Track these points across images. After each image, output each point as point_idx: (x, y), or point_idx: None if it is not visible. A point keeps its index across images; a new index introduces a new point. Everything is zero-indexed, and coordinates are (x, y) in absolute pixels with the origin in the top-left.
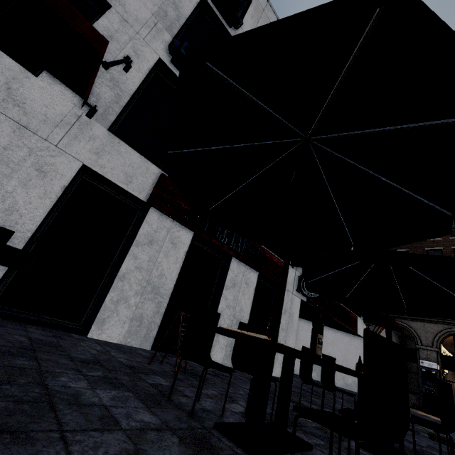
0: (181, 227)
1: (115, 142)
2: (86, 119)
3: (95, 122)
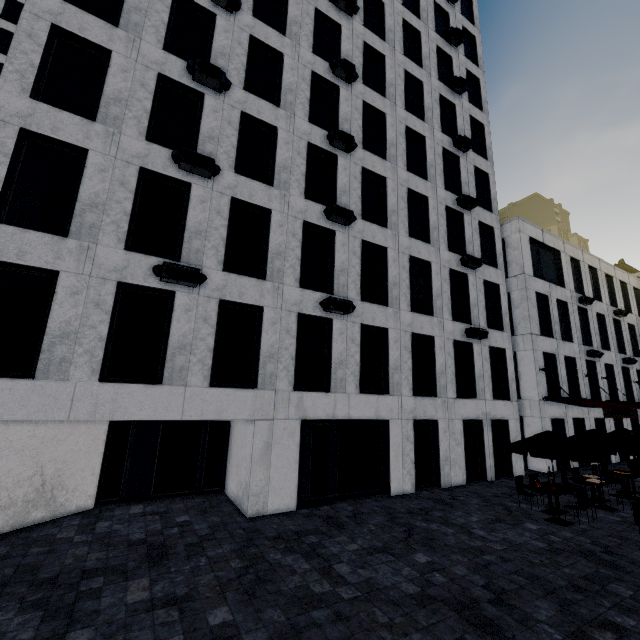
0: (610, 418)
1: None
2: None
3: None
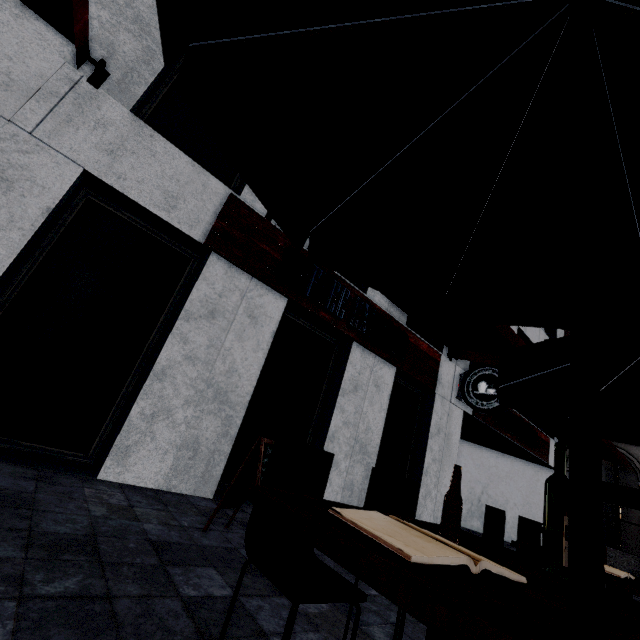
0: (266, 289)
1: (145, 134)
2: (88, 88)
3: (106, 95)
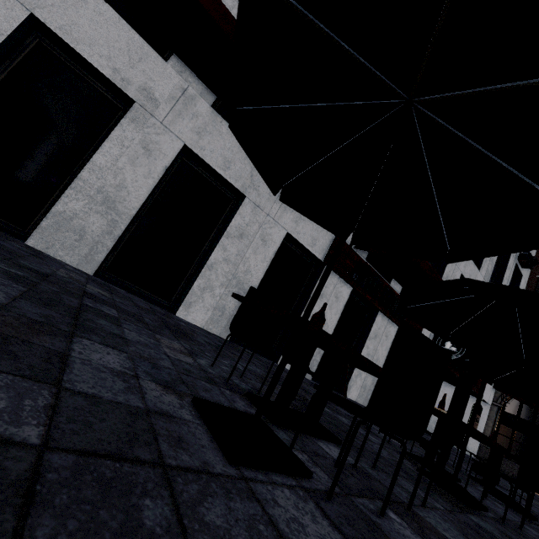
0: (344, 283)
1: None
2: None
3: None
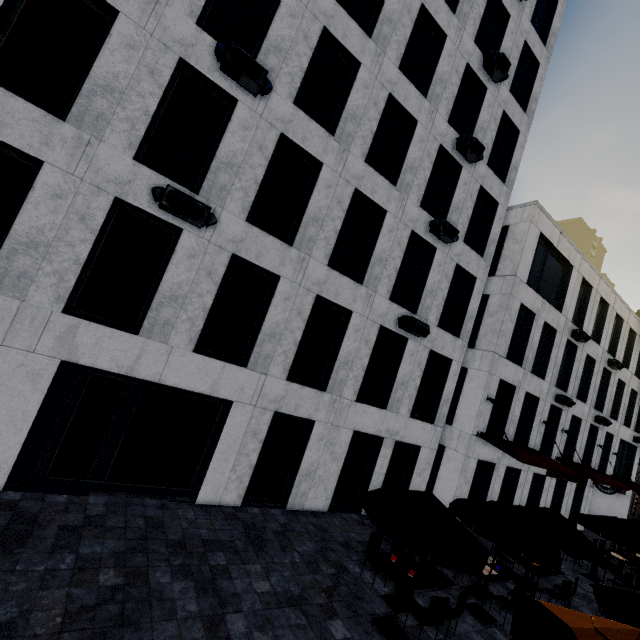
0: (553, 478)
1: None
2: None
3: None
